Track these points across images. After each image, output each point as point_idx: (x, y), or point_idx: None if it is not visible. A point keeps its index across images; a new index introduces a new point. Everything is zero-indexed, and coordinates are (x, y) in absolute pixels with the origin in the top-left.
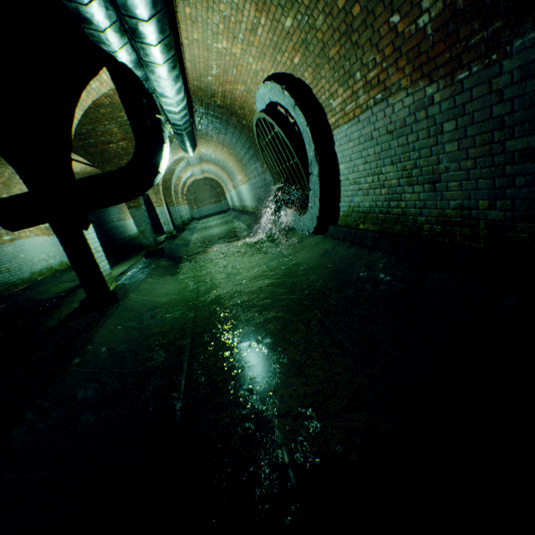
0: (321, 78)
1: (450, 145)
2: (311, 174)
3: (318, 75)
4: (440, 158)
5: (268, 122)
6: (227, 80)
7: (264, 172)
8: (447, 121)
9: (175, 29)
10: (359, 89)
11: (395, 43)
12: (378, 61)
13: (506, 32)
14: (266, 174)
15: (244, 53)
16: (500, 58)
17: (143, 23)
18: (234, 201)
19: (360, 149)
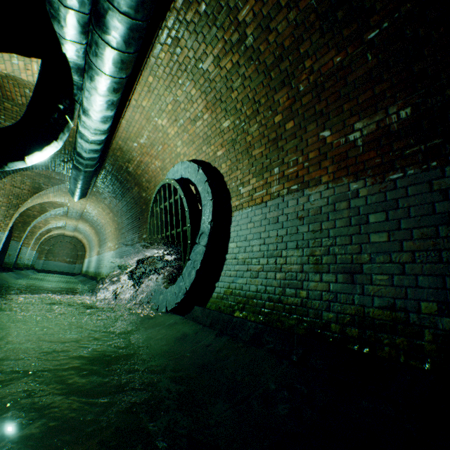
0: (237, 169)
1: (378, 234)
2: (197, 244)
3: (235, 167)
4: (364, 247)
5: (173, 188)
6: (150, 153)
7: (140, 242)
8: (375, 212)
9: (133, 84)
10: (274, 180)
11: (322, 149)
12: (300, 161)
13: (447, 146)
14: (141, 243)
15: (177, 135)
16: (441, 164)
17: (115, 13)
18: (90, 267)
19: (261, 230)
